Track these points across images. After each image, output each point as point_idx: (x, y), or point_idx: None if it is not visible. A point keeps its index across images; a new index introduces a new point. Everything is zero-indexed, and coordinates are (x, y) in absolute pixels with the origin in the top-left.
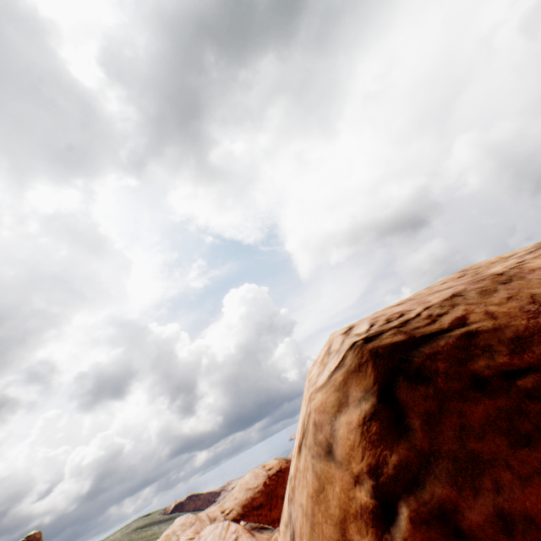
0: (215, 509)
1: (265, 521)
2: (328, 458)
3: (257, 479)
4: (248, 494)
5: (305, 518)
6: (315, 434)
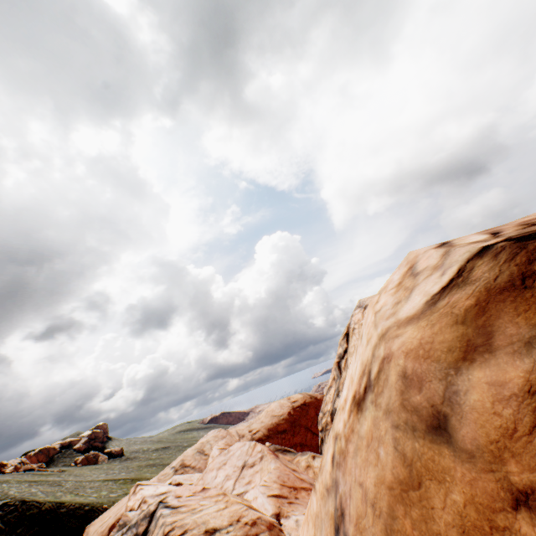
0: (244, 428)
1: (287, 444)
2: (434, 438)
3: (282, 409)
4: (274, 420)
5: (371, 511)
6: (404, 392)
